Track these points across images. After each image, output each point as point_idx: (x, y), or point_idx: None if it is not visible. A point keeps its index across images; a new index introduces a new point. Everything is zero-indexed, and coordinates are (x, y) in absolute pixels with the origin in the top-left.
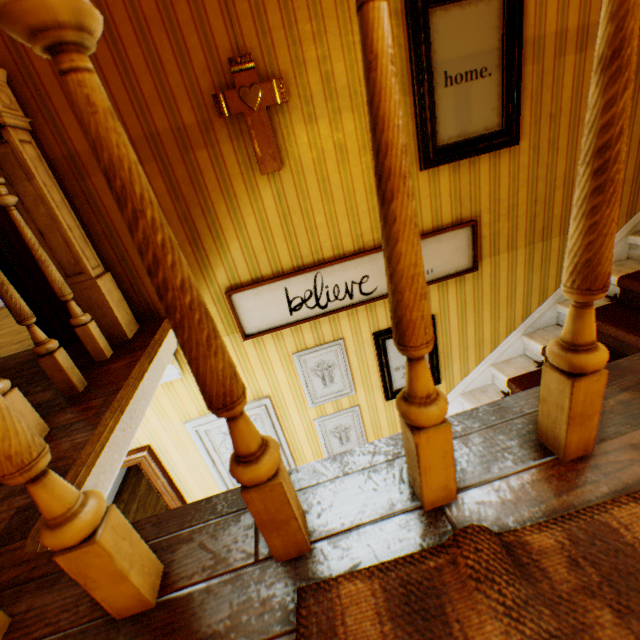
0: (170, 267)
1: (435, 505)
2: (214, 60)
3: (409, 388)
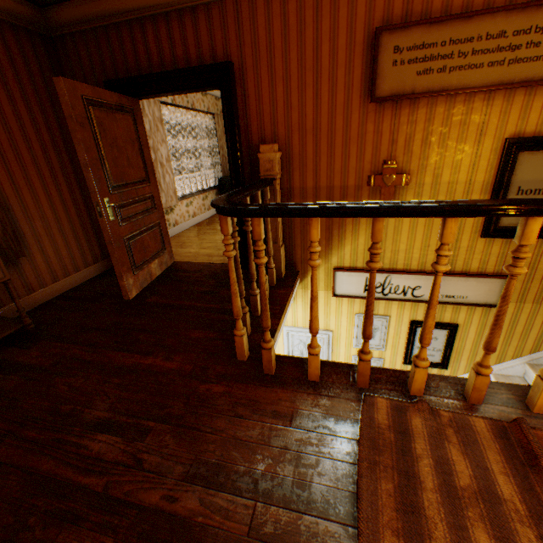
0: (371, 306)
1: (413, 394)
2: (375, 159)
3: (418, 354)
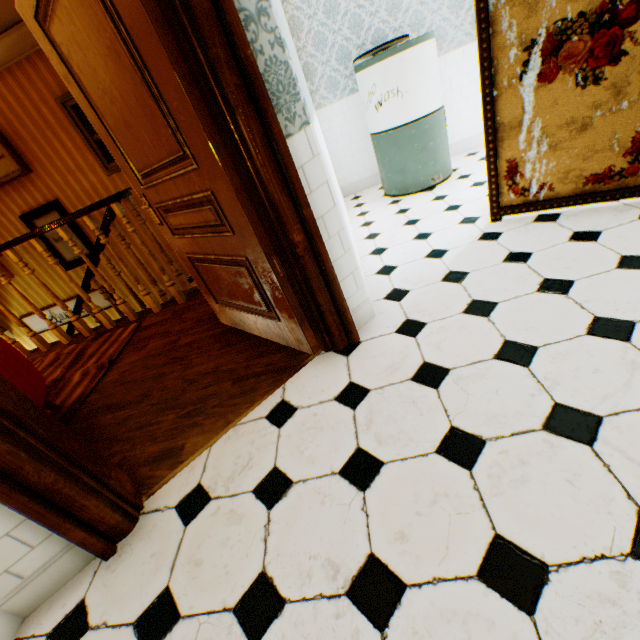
0: None
1: None
2: None
3: None
